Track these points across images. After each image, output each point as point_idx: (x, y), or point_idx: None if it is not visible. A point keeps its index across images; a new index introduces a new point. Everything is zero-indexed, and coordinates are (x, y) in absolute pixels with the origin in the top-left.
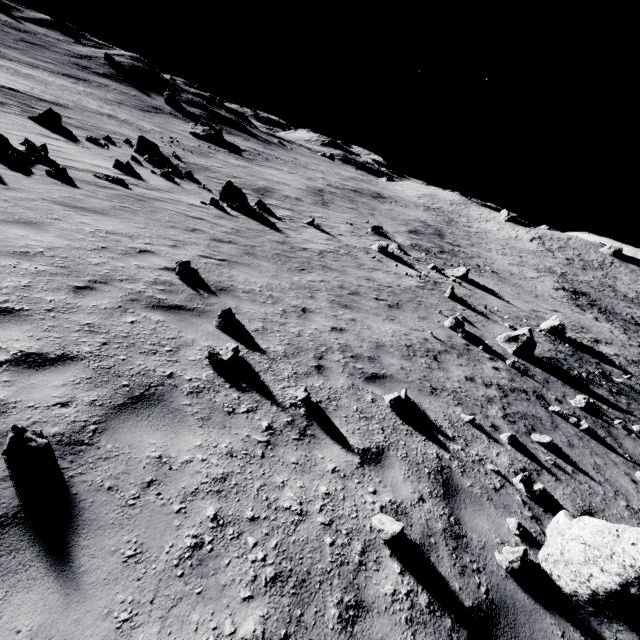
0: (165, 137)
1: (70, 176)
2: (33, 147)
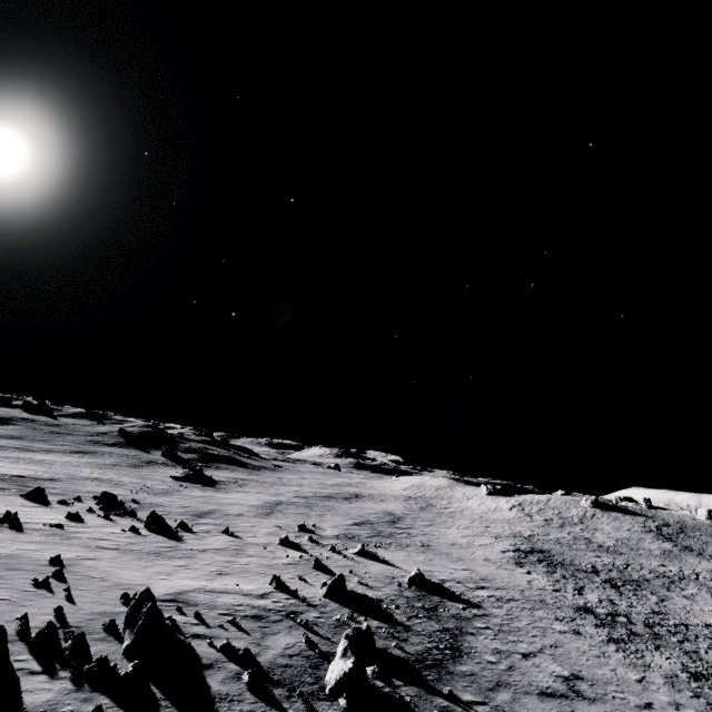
0: (138, 486)
1: (24, 527)
2: (9, 514)
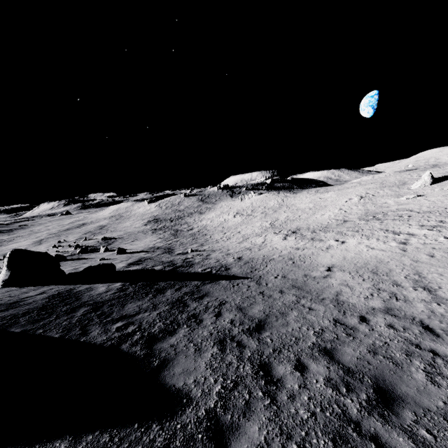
0: None
1: None
2: None
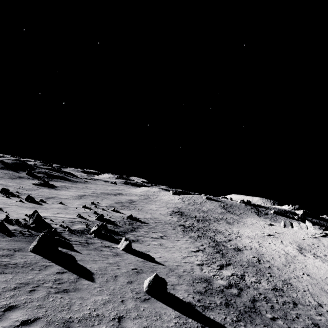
0: (17, 187)
1: None
2: None
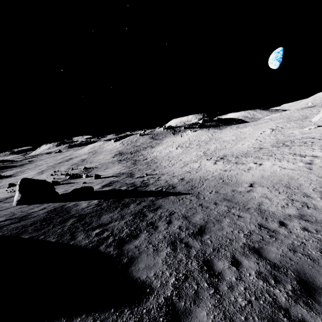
0: None
1: None
2: None
